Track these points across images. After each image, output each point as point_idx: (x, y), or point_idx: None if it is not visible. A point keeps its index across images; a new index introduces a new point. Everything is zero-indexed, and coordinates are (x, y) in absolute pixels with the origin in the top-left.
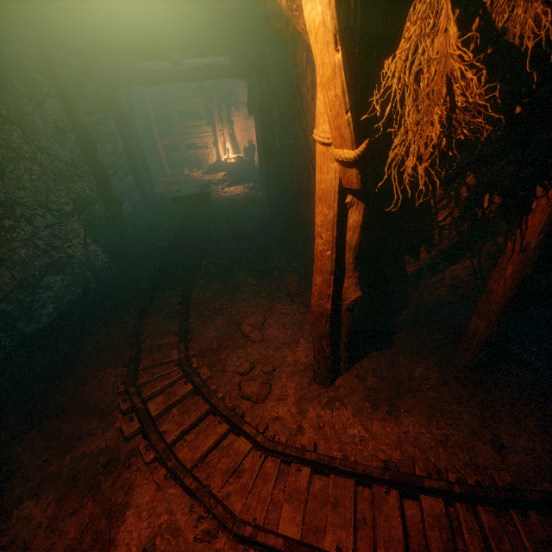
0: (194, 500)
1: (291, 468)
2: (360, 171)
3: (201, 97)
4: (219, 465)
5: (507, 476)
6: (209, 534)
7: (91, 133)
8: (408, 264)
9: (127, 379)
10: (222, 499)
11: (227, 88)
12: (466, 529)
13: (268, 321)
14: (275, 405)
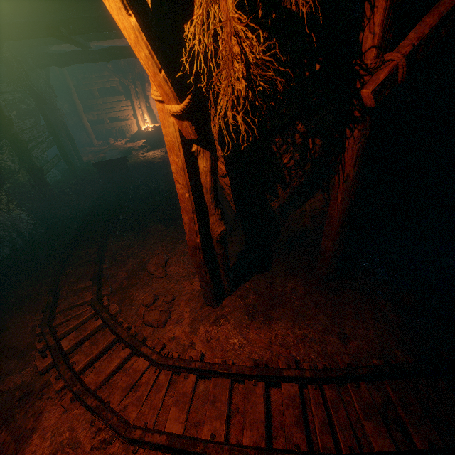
0: (95, 416)
1: (180, 377)
2: (192, 123)
3: (117, 75)
4: (119, 383)
5: (347, 358)
6: (105, 442)
7: (5, 110)
8: (271, 201)
9: (43, 322)
10: (119, 412)
11: (139, 67)
12: (313, 404)
13: (171, 259)
14: (173, 328)
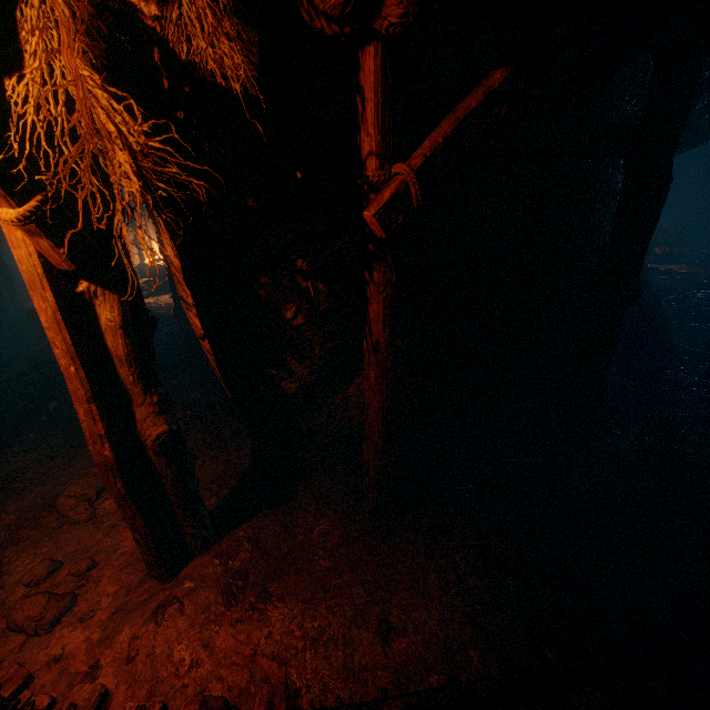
0: None
1: None
2: (57, 242)
3: None
4: None
5: (385, 677)
6: None
7: None
8: (281, 380)
9: None
10: None
11: None
12: None
13: None
14: (69, 633)
